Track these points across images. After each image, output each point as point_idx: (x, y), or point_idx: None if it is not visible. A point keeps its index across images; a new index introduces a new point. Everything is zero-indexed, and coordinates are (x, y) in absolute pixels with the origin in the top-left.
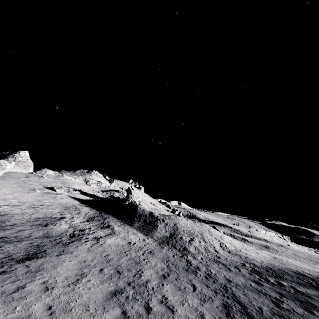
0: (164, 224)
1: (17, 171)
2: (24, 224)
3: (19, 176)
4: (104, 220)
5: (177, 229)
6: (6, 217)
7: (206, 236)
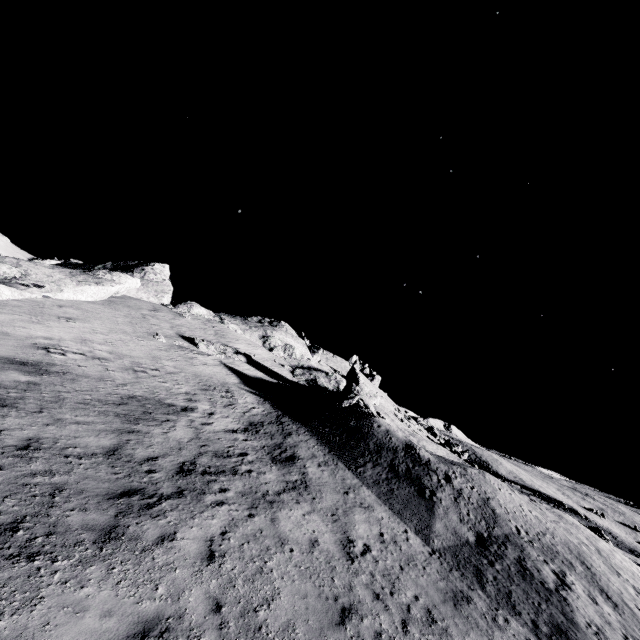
0: (453, 492)
1: (141, 298)
2: (85, 406)
3: (140, 306)
4: (286, 437)
5: (495, 520)
6: (58, 378)
7: (602, 574)
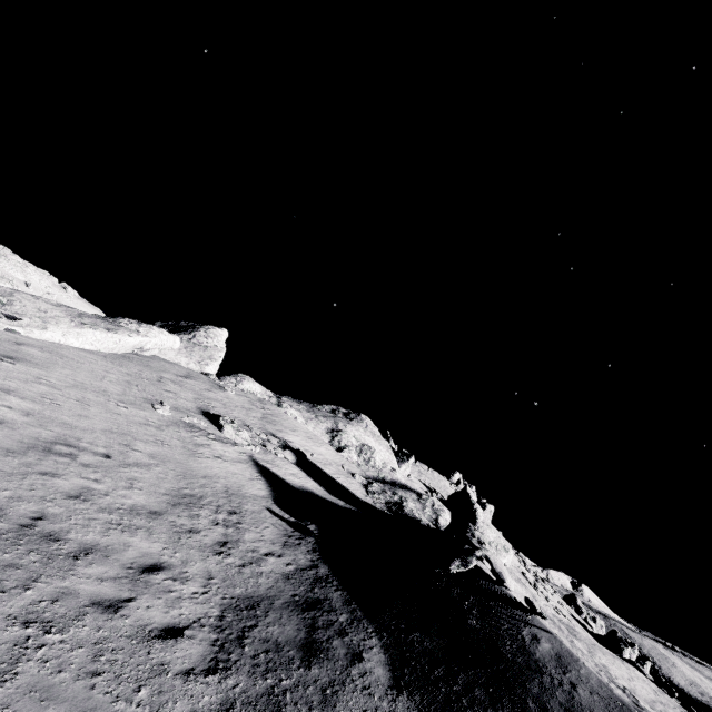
0: None
1: (179, 363)
2: None
3: (167, 368)
4: (312, 658)
5: None
6: None
7: None
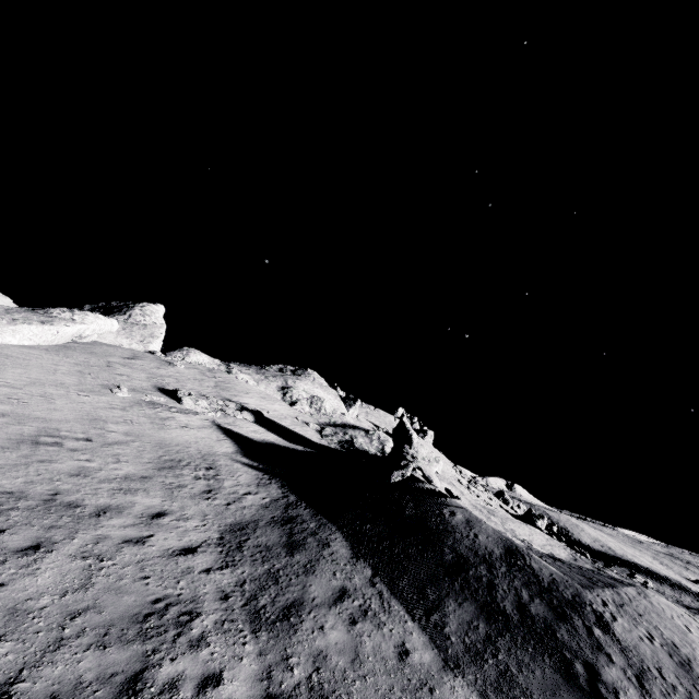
0: (627, 661)
1: (120, 345)
2: None
3: (112, 352)
4: (294, 550)
5: None
6: None
7: None
